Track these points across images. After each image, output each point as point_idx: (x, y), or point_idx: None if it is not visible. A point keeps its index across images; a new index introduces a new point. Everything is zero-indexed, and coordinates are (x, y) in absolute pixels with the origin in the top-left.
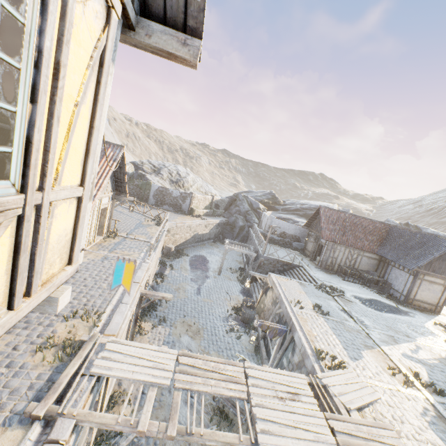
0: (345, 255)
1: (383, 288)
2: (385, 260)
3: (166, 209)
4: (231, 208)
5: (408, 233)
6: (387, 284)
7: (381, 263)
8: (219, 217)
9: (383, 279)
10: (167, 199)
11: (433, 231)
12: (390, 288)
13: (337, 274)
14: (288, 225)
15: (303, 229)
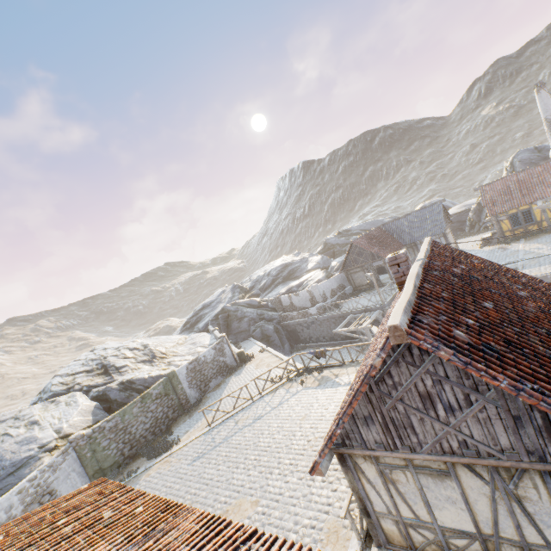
0: None
1: None
2: (411, 245)
3: (216, 385)
4: (235, 326)
5: (401, 220)
6: None
7: (409, 250)
8: (238, 345)
9: None
10: (207, 372)
11: (357, 226)
12: None
13: None
14: (330, 281)
15: (339, 275)
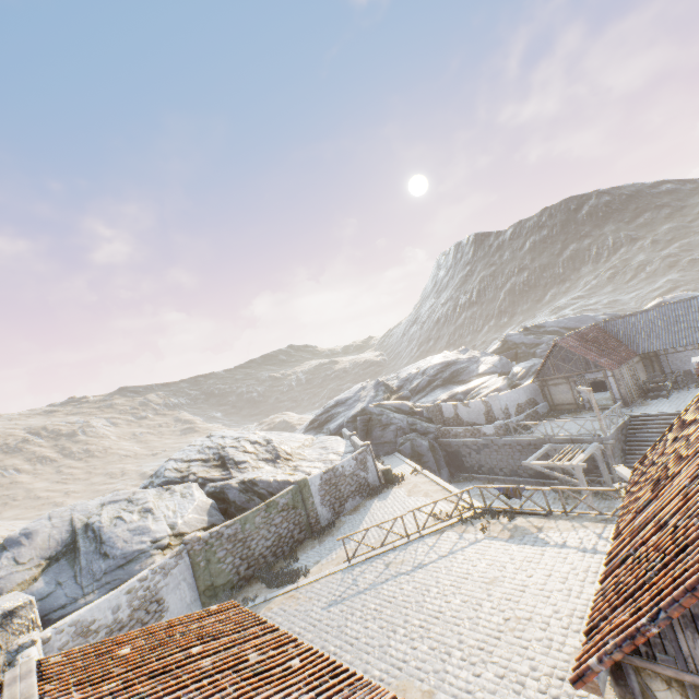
0: (628, 374)
1: (686, 380)
2: (648, 355)
3: (352, 507)
4: (377, 434)
5: (634, 318)
6: (686, 373)
7: (645, 361)
8: (380, 459)
9: (671, 372)
10: (344, 487)
11: (553, 322)
12: (692, 374)
13: (649, 399)
14: (516, 392)
15: (530, 385)
